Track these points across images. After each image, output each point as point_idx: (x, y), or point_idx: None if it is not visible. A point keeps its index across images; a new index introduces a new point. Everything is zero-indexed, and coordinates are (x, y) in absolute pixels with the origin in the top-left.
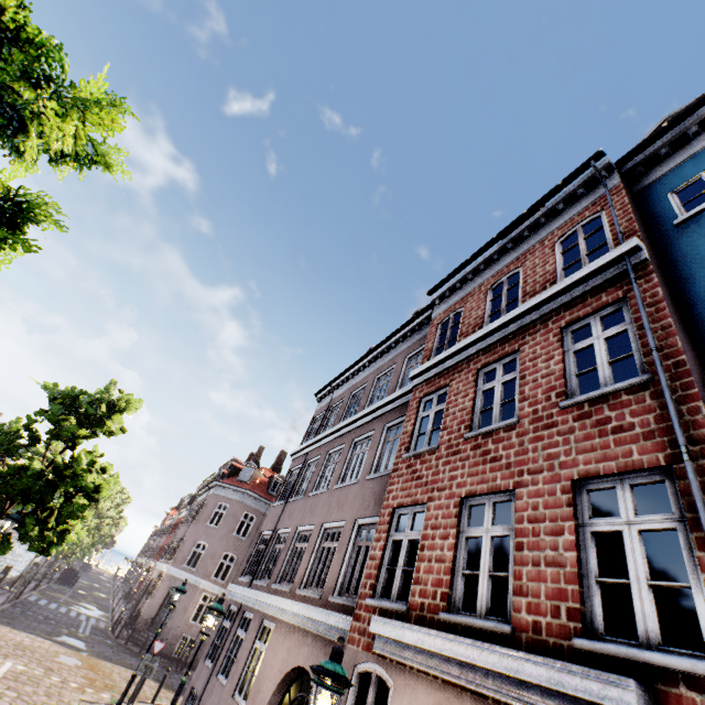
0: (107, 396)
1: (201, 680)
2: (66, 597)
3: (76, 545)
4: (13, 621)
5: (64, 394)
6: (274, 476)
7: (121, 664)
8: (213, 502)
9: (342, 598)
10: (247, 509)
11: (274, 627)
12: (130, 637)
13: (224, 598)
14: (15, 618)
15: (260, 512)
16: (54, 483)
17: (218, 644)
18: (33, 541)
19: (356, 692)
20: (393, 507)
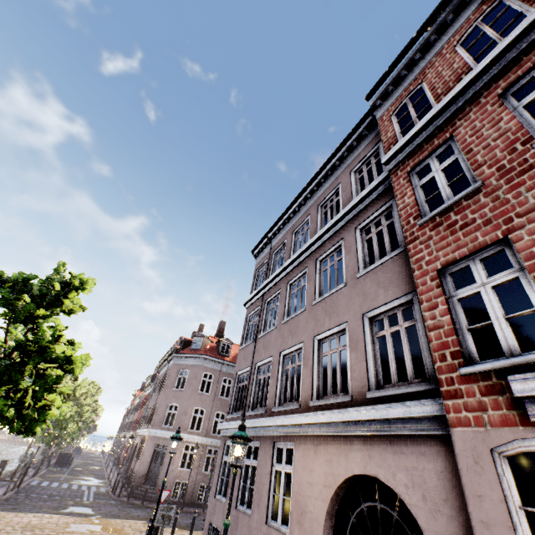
0: (58, 277)
1: (217, 515)
2: (65, 475)
3: (63, 431)
4: (18, 506)
5: (12, 281)
6: (221, 340)
7: (129, 518)
8: (174, 371)
9: (390, 389)
10: (205, 370)
11: (294, 445)
12: (130, 493)
13: (244, 425)
14: (20, 503)
15: (216, 370)
16: (20, 360)
17: (225, 479)
18: (11, 423)
19: (513, 483)
20: (437, 269)
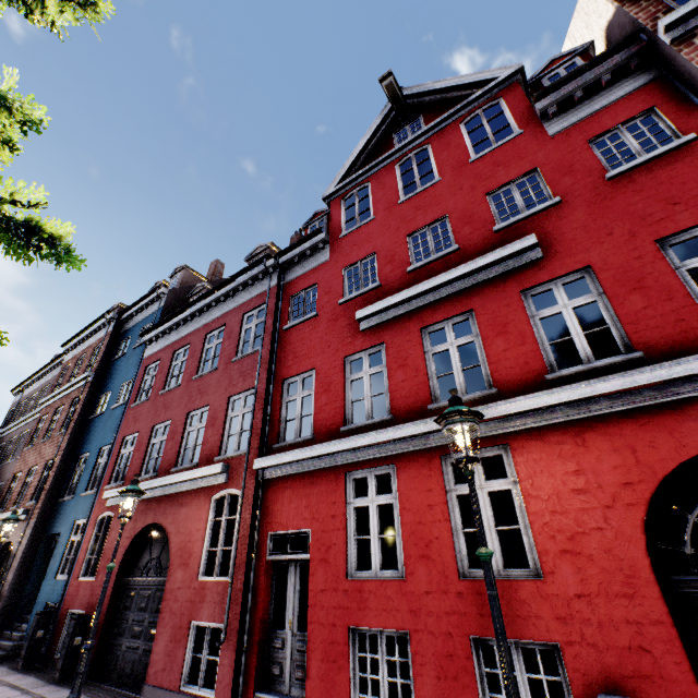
0: None
1: None
2: None
3: None
4: None
5: None
6: None
7: None
8: None
9: None
10: None
11: None
12: None
13: None
14: None
15: None
16: None
17: None
18: None
19: None
20: (15, 473)
